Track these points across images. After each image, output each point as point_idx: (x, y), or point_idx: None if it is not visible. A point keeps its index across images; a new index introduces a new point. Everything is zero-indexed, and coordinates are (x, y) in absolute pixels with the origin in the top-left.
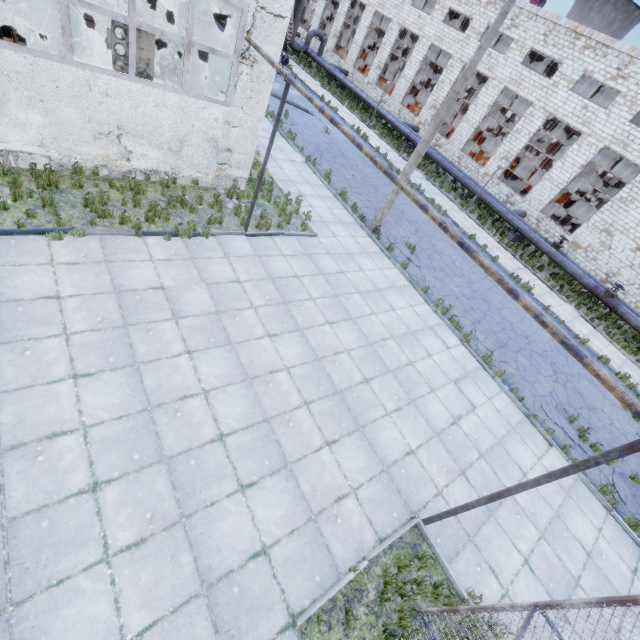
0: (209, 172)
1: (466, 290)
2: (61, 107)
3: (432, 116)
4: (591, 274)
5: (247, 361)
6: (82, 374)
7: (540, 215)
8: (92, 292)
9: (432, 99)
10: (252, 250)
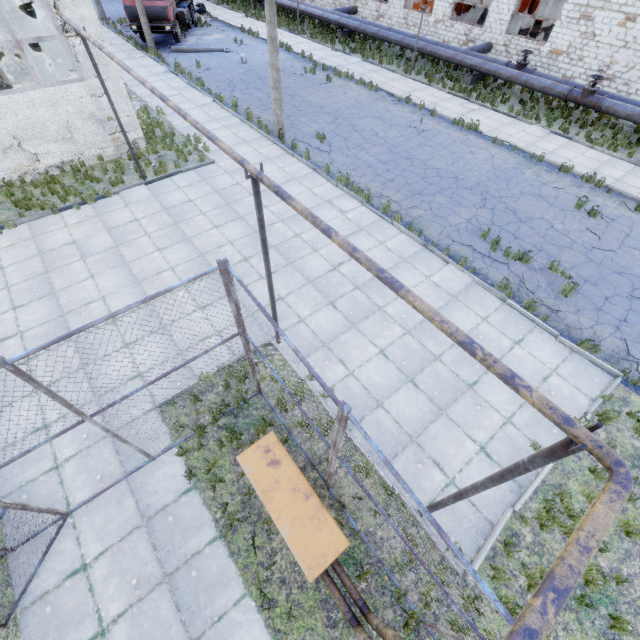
0: (108, 145)
1: (384, 156)
2: None
3: None
4: (582, 79)
5: (138, 271)
6: (19, 306)
7: (506, 38)
8: (24, 259)
9: None
10: (150, 194)
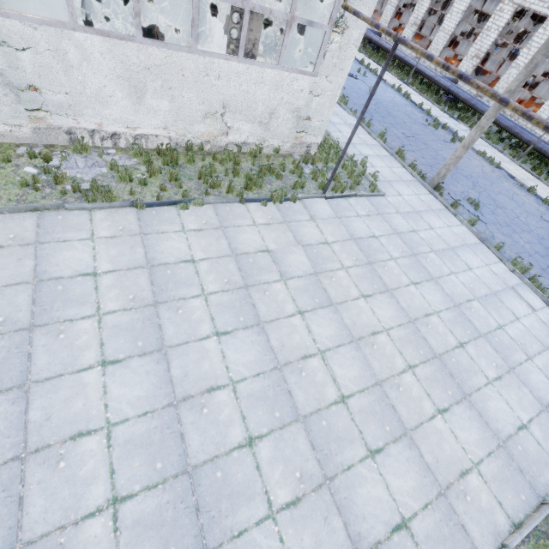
0: (288, 140)
1: (537, 247)
2: (183, 93)
3: (474, 66)
4: None
5: (349, 322)
6: (222, 332)
7: None
8: (216, 256)
9: (475, 49)
10: (332, 212)
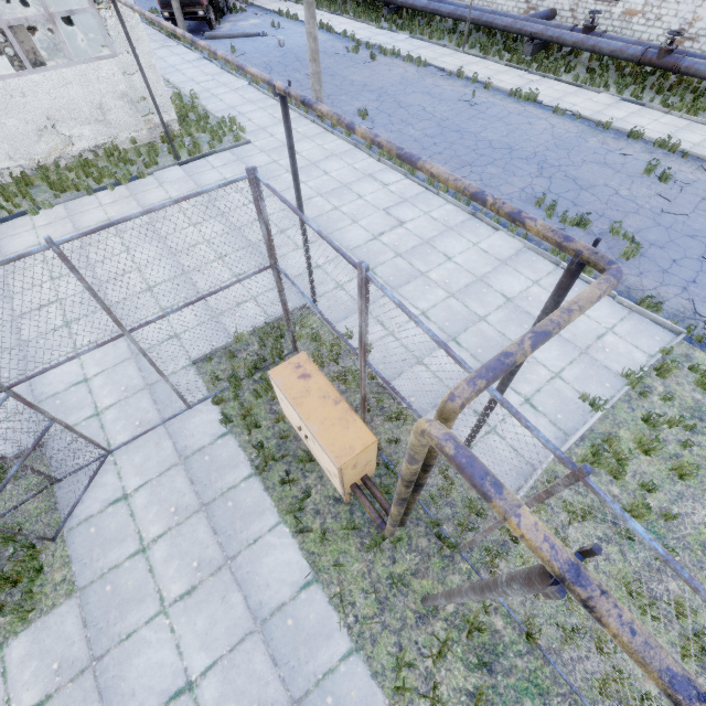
0: (141, 128)
1: (432, 130)
2: (3, 121)
3: None
4: (660, 42)
5: (173, 244)
6: (57, 277)
7: (572, 1)
8: (61, 236)
9: None
10: (184, 174)
